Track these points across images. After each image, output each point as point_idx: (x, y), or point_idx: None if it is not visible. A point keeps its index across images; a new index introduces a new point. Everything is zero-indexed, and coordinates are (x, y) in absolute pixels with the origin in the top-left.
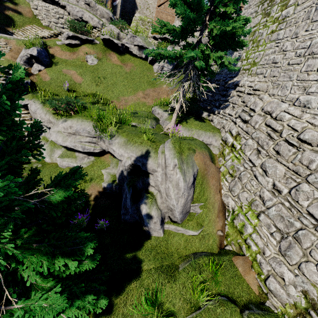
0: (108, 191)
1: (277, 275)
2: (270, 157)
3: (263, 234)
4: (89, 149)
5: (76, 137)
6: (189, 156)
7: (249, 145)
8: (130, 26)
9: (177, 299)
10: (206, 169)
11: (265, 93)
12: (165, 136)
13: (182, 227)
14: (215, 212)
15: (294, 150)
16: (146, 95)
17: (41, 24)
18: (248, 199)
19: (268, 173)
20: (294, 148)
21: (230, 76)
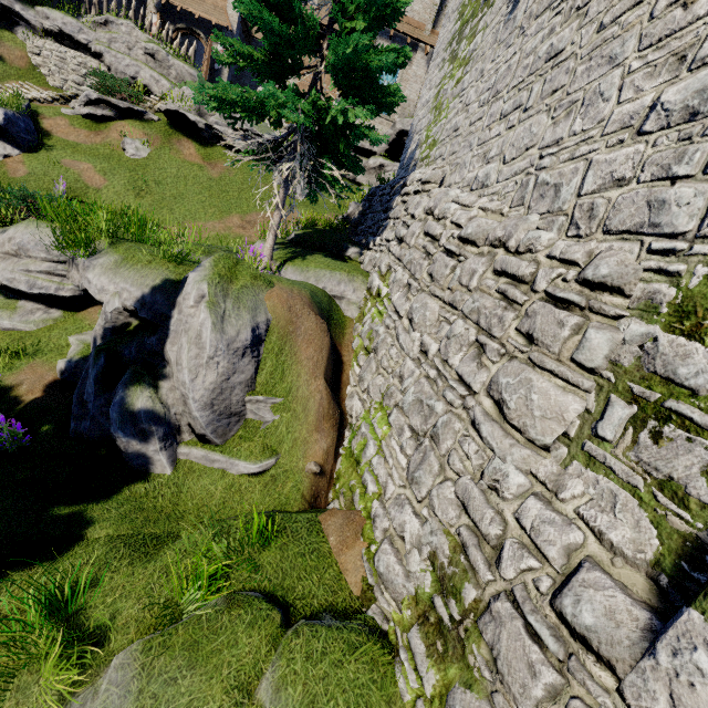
0: (65, 377)
1: (396, 534)
2: (422, 291)
3: (389, 453)
4: (45, 287)
5: (20, 261)
6: (249, 288)
7: (398, 281)
8: None
9: (130, 601)
10: (294, 322)
11: (441, 188)
12: None
13: (222, 454)
14: (309, 421)
15: (452, 263)
16: (249, 223)
17: (45, 84)
18: (382, 389)
19: (414, 321)
20: (454, 260)
21: (402, 176)
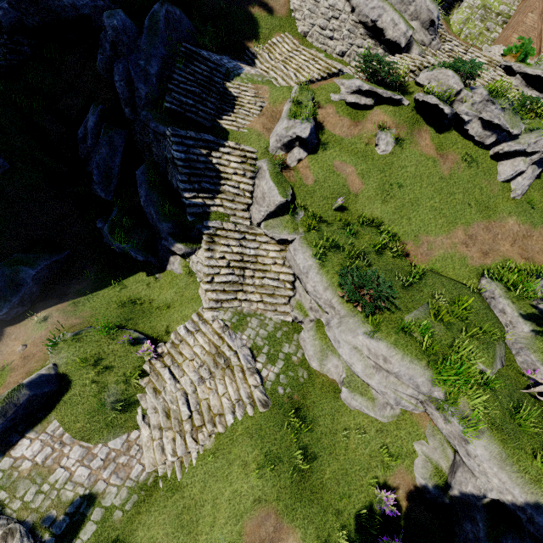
0: (427, 496)
1: None
2: None
3: None
4: (406, 406)
5: (388, 377)
6: None
7: None
8: (446, 12)
9: None
10: None
11: None
12: (539, 414)
13: None
14: None
15: None
16: (470, 238)
17: (296, 29)
18: None
19: None
20: None
21: None
